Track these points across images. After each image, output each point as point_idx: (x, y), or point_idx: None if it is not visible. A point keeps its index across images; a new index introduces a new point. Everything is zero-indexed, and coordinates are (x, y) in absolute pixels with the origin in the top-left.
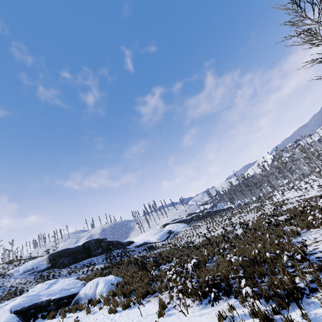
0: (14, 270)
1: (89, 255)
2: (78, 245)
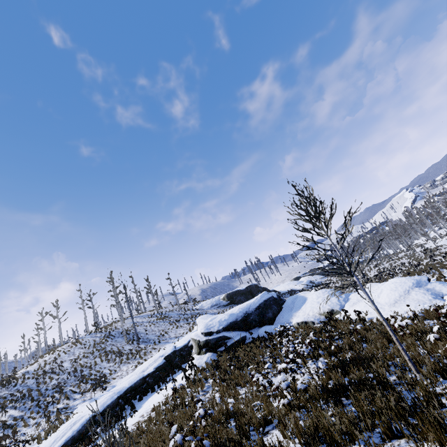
0: (200, 306)
1: (254, 296)
2: (245, 288)
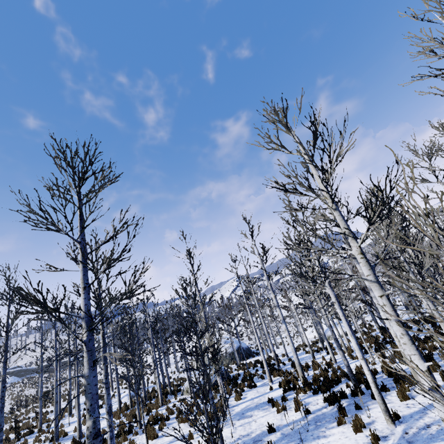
0: None
1: None
2: None
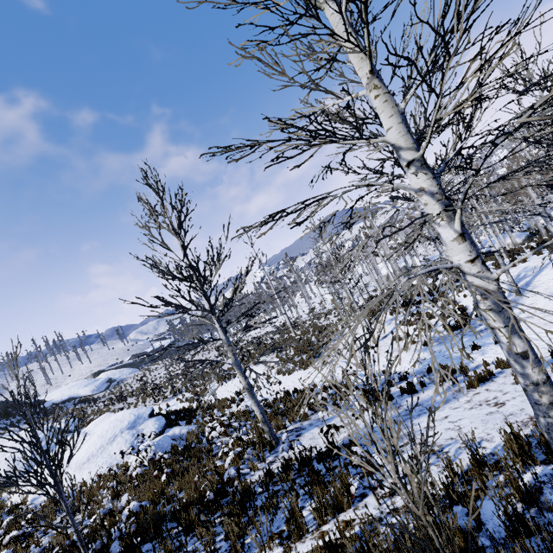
0: None
1: None
2: None
